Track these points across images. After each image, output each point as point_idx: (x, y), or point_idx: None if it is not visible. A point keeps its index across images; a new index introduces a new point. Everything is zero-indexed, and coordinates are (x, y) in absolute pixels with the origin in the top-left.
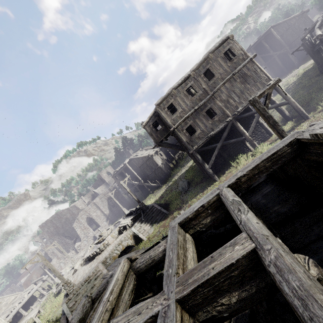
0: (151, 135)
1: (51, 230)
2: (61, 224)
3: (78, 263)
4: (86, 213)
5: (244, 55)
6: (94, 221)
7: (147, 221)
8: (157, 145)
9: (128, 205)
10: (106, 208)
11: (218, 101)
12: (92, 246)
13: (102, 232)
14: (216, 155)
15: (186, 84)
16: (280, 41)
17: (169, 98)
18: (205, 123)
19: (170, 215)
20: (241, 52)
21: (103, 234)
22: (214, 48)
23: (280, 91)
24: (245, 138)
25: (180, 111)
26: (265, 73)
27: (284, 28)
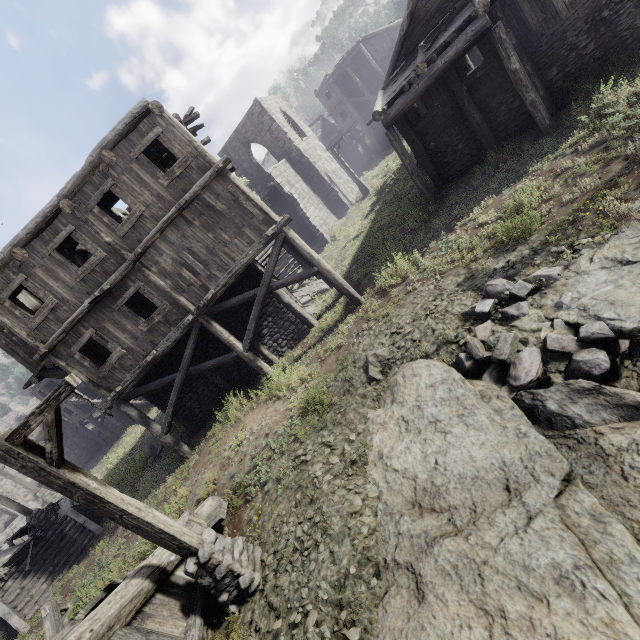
0: (12, 353)
1: None
2: None
3: None
4: None
5: (200, 159)
6: None
7: (42, 567)
8: (33, 379)
9: (95, 445)
10: None
11: (154, 274)
12: None
13: None
14: (176, 402)
15: (55, 231)
16: (380, 74)
17: (11, 271)
18: (131, 330)
19: (94, 546)
20: (193, 151)
21: None
22: (113, 135)
23: (298, 247)
24: (237, 355)
25: (55, 306)
26: (259, 206)
27: (385, 45)
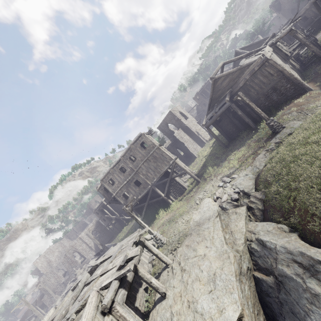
0: (104, 195)
1: (44, 265)
2: (54, 257)
3: (59, 299)
4: (73, 248)
5: (153, 145)
6: (80, 254)
7: None
8: (108, 203)
9: (111, 235)
10: (91, 241)
11: (141, 175)
12: (70, 283)
13: (77, 272)
14: (145, 211)
15: (119, 164)
16: None
17: (109, 175)
18: (134, 190)
19: None
20: (151, 143)
21: (78, 273)
22: (133, 141)
23: (179, 166)
24: (162, 198)
25: (117, 183)
26: (168, 155)
27: None
